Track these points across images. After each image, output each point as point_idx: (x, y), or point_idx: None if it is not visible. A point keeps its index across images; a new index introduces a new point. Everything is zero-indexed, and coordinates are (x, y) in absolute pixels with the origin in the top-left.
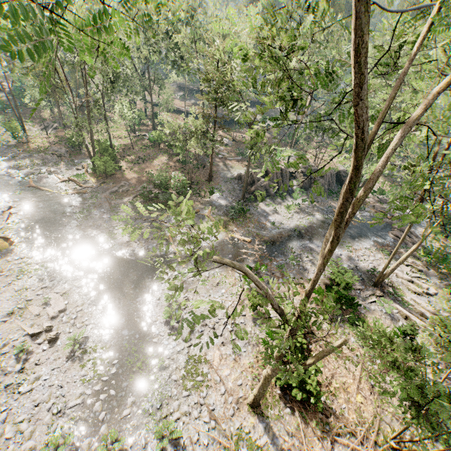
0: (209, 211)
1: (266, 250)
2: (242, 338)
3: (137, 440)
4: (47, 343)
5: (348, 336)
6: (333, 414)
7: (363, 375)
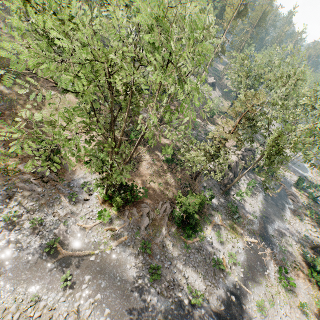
0: (221, 220)
1: (266, 245)
2: None
3: None
4: None
5: None
6: None
7: None
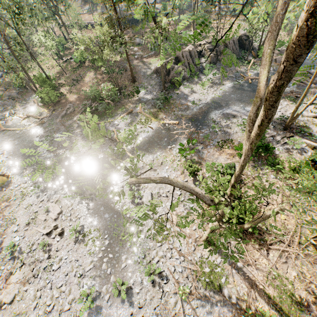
0: (140, 108)
1: (192, 126)
2: (184, 226)
3: (136, 280)
4: (58, 236)
5: (268, 175)
6: (265, 232)
7: (284, 200)
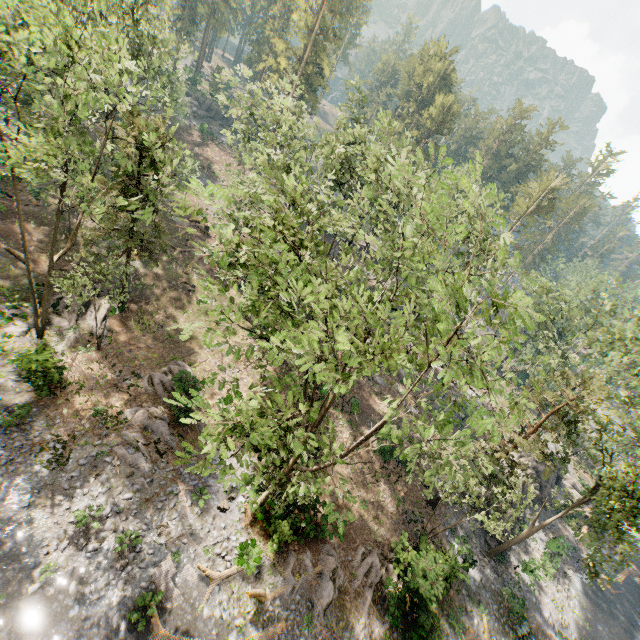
0: (487, 629)
1: None
2: None
3: None
4: None
5: None
6: None
7: None
